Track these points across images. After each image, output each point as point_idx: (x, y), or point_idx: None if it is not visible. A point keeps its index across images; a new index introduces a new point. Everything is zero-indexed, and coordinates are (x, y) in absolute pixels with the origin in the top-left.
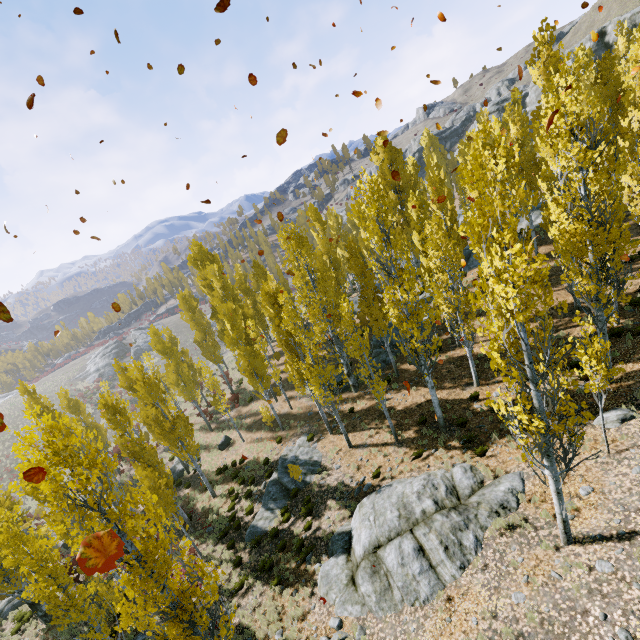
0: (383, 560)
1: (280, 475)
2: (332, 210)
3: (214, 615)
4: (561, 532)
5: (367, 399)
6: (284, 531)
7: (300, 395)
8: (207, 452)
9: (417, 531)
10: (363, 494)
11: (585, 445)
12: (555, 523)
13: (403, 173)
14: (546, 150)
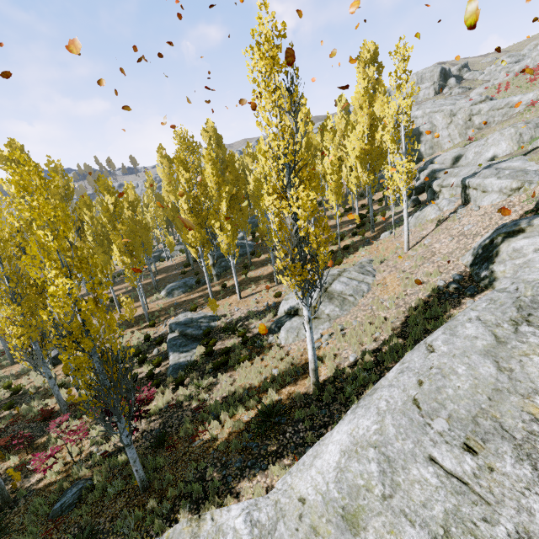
0: (334, 291)
1: (183, 328)
2: (149, 174)
3: (183, 415)
4: (407, 243)
5: (233, 279)
6: (215, 351)
7: (152, 300)
8: (21, 377)
9: (344, 274)
10: (274, 307)
11: (385, 240)
12: (397, 253)
13: (225, 150)
14: (328, 136)
